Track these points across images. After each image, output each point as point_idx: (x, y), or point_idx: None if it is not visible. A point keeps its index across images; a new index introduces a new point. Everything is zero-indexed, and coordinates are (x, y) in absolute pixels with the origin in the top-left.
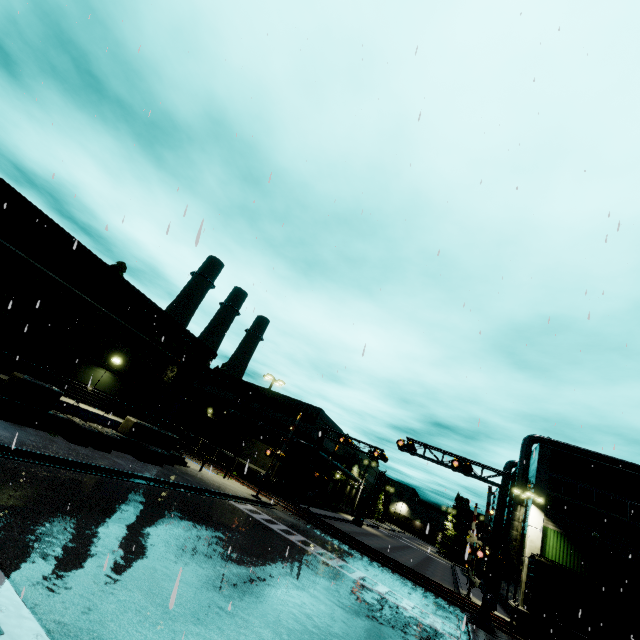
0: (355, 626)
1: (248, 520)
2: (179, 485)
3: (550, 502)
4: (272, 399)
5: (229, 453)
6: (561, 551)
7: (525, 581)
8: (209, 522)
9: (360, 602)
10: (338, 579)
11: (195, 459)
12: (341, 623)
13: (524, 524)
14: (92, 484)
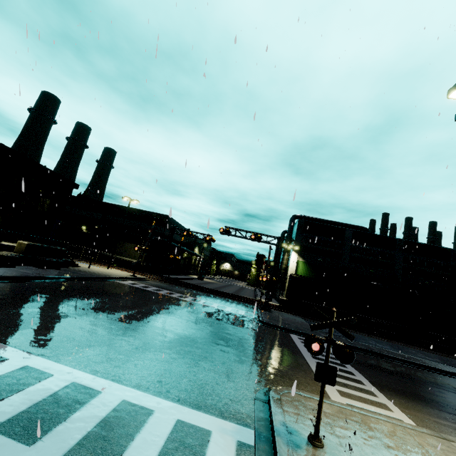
0: (201, 321)
1: (131, 289)
2: (77, 278)
3: (301, 248)
4: (131, 213)
5: (107, 253)
6: (304, 270)
7: (287, 287)
8: (106, 294)
9: (203, 312)
10: (191, 305)
11: (82, 261)
12: (194, 322)
13: (288, 261)
14: (13, 288)
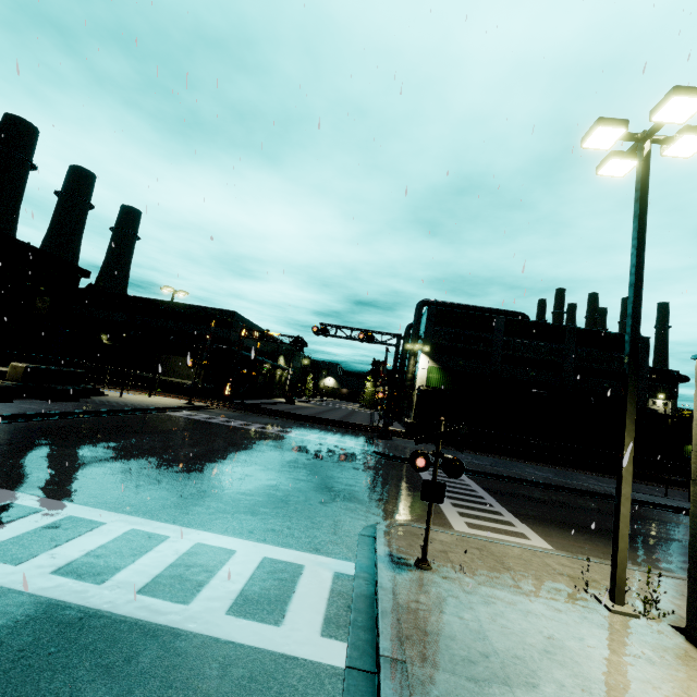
0: (292, 457)
1: (189, 421)
2: (108, 412)
3: (434, 348)
4: (177, 311)
5: (145, 374)
6: (439, 379)
7: (415, 405)
8: (154, 430)
9: (295, 446)
10: (277, 438)
11: (108, 388)
12: (281, 458)
13: (415, 368)
14: (19, 429)
